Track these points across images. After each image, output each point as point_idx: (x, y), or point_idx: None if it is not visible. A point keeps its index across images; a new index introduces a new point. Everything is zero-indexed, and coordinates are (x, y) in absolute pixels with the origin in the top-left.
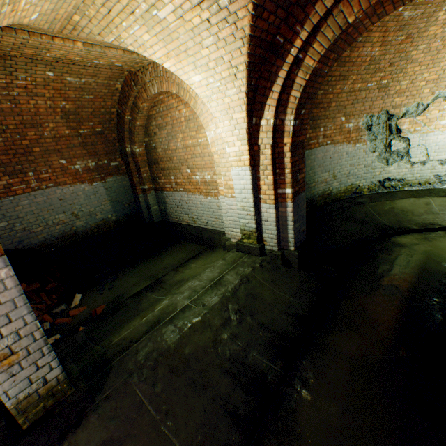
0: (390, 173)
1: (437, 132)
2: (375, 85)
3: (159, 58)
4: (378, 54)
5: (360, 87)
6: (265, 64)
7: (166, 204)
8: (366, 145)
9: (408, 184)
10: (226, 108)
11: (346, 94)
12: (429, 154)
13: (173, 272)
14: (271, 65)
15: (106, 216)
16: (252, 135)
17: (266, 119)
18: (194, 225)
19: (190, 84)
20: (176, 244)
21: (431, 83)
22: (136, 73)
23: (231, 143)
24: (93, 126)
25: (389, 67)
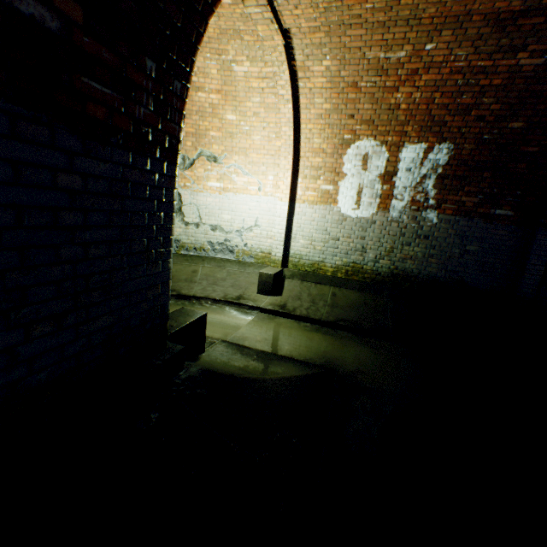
0: None
1: (206, 194)
2: None
3: None
4: None
5: None
6: None
7: None
8: None
9: (185, 247)
10: None
11: None
12: (202, 216)
13: None
14: None
15: None
16: None
17: None
18: None
19: None
20: None
21: (192, 136)
22: None
23: None
24: None
25: None
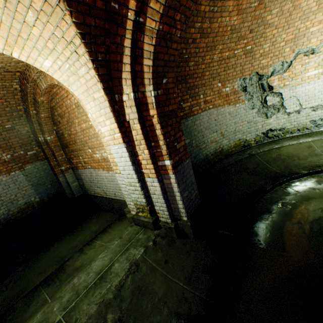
0: (271, 125)
1: (304, 84)
2: (242, 51)
3: (5, 49)
4: (237, 23)
5: (228, 55)
6: (110, 36)
7: (82, 180)
8: (245, 104)
9: (289, 131)
10: (85, 89)
11: (217, 62)
12: (301, 103)
13: (78, 254)
14: (115, 35)
15: (29, 199)
16: (119, 112)
17: (126, 94)
18: (106, 196)
19: (46, 71)
20: (94, 216)
21: (290, 42)
22: (25, 72)
23: (103, 123)
24: (1, 124)
25: (250, 33)
